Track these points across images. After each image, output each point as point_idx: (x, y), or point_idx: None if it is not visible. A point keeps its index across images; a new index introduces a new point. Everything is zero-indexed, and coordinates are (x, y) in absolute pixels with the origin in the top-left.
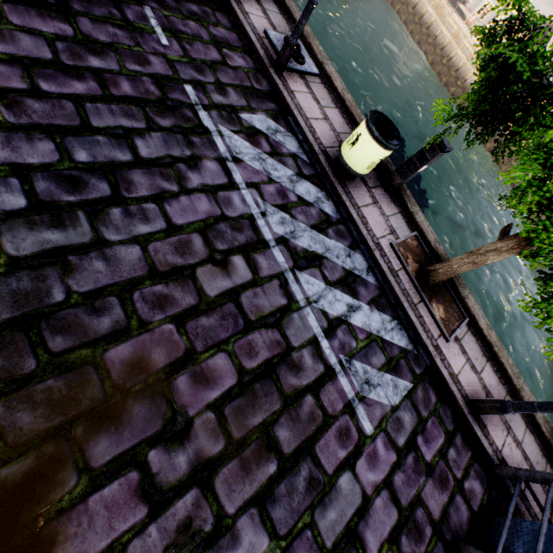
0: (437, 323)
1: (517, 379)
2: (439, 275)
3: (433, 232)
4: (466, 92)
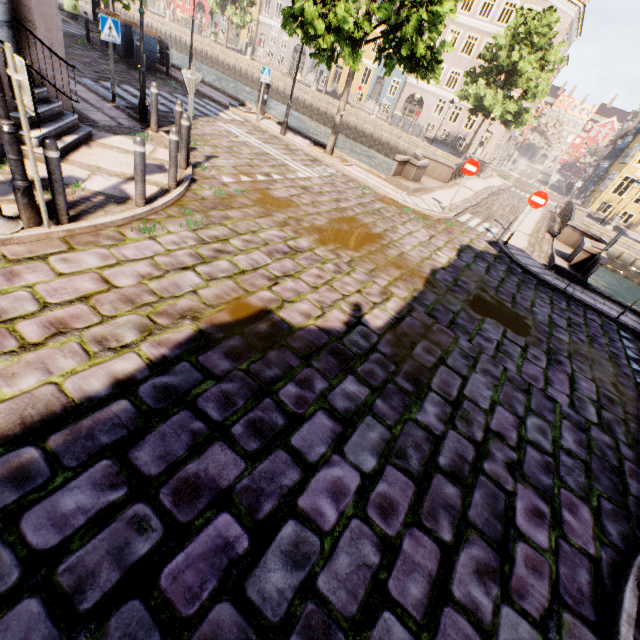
0: None
1: None
2: None
3: None
4: (256, 82)
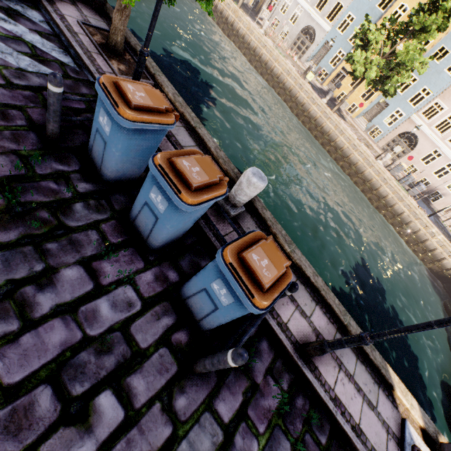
0: (110, 66)
1: (195, 123)
2: (111, 36)
3: (137, 41)
4: (262, 64)
